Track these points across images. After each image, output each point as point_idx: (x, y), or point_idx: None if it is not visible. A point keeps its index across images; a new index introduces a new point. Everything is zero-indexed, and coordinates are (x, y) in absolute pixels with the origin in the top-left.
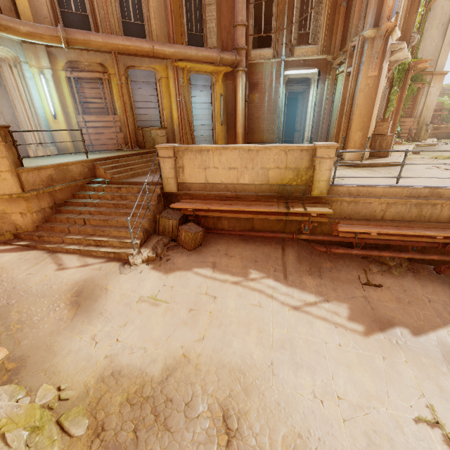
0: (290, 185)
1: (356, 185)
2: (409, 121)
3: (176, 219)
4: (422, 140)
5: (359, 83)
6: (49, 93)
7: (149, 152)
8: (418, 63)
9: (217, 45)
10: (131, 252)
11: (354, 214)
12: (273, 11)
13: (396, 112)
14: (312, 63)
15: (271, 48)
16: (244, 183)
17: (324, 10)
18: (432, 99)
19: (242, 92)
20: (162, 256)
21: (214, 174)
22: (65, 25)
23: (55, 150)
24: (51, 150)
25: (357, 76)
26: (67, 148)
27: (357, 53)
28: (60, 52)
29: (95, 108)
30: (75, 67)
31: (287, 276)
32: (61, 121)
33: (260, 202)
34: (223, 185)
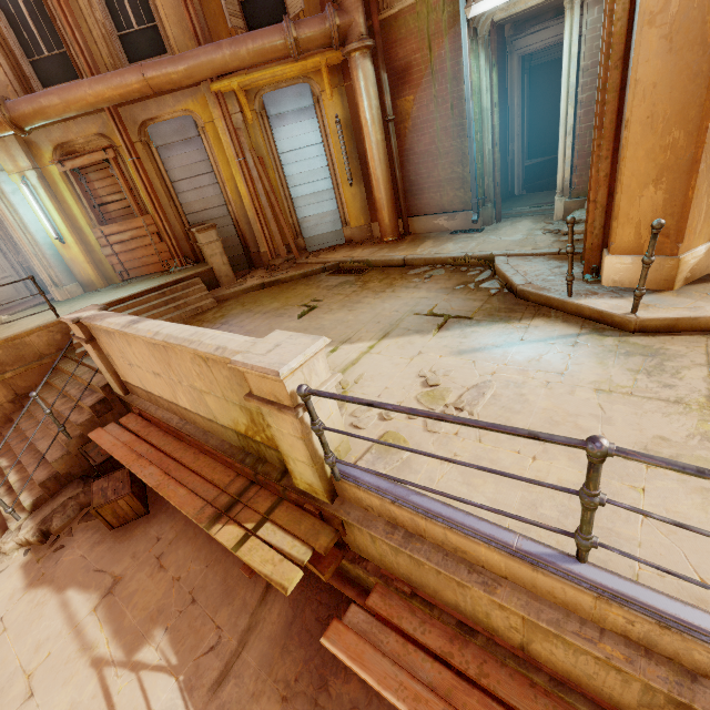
0: (253, 439)
1: (405, 501)
2: None
3: (98, 460)
4: None
5: None
6: (42, 207)
7: (186, 279)
8: None
9: (310, 2)
10: (11, 522)
11: (420, 583)
12: None
13: None
14: None
15: None
16: (186, 407)
17: None
18: None
19: (367, 104)
20: (62, 535)
21: (145, 378)
22: (44, 85)
23: (78, 288)
24: (70, 289)
25: None
26: (92, 282)
27: None
28: (40, 136)
29: (117, 210)
30: (72, 151)
31: (224, 681)
32: (72, 244)
33: (213, 460)
34: (165, 401)
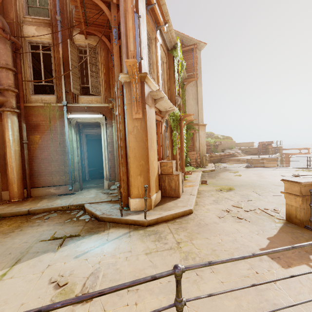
0: None
1: None
2: (194, 153)
3: None
4: (205, 165)
5: (126, 125)
6: None
7: None
8: (185, 116)
9: None
10: None
11: None
12: (53, 66)
13: (181, 149)
14: (96, 109)
15: (54, 94)
16: None
17: (101, 71)
18: (203, 139)
19: (11, 133)
20: None
21: None
22: None
23: None
24: None
25: (124, 119)
26: None
27: (118, 97)
28: None
29: None
30: None
31: None
32: None
33: None
34: None
